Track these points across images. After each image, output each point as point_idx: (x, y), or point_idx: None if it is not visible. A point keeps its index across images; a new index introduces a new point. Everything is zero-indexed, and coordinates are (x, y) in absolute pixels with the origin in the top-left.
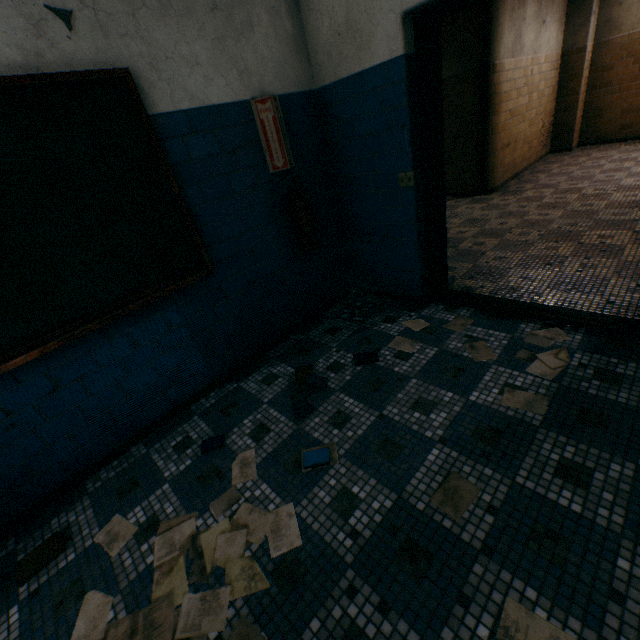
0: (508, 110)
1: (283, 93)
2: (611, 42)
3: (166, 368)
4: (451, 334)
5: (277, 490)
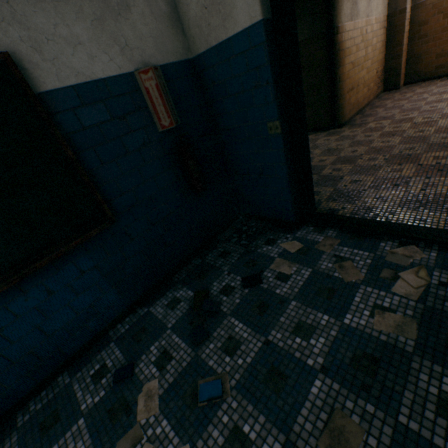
0: (350, 62)
1: (164, 63)
2: (425, 3)
3: (82, 306)
4: (322, 254)
5: (176, 428)
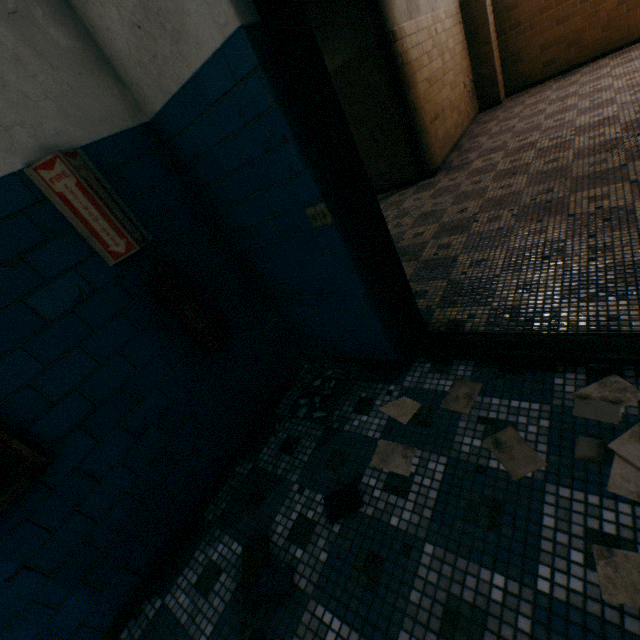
0: (424, 79)
1: (89, 141)
2: None
3: None
4: (457, 420)
5: None
